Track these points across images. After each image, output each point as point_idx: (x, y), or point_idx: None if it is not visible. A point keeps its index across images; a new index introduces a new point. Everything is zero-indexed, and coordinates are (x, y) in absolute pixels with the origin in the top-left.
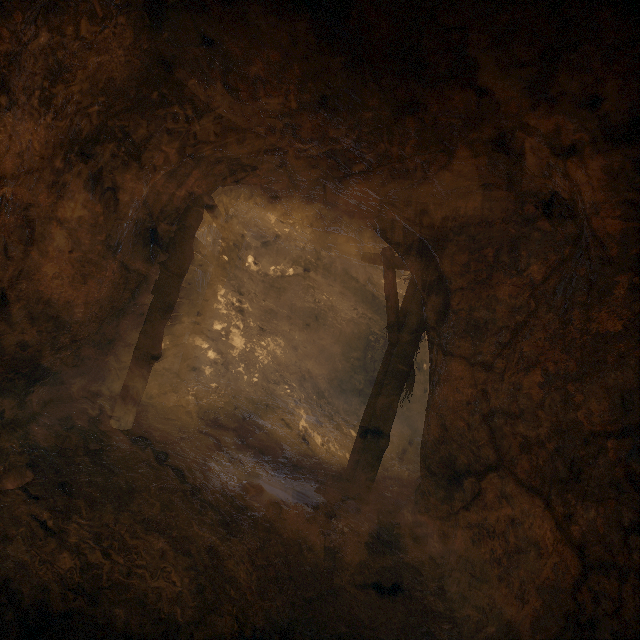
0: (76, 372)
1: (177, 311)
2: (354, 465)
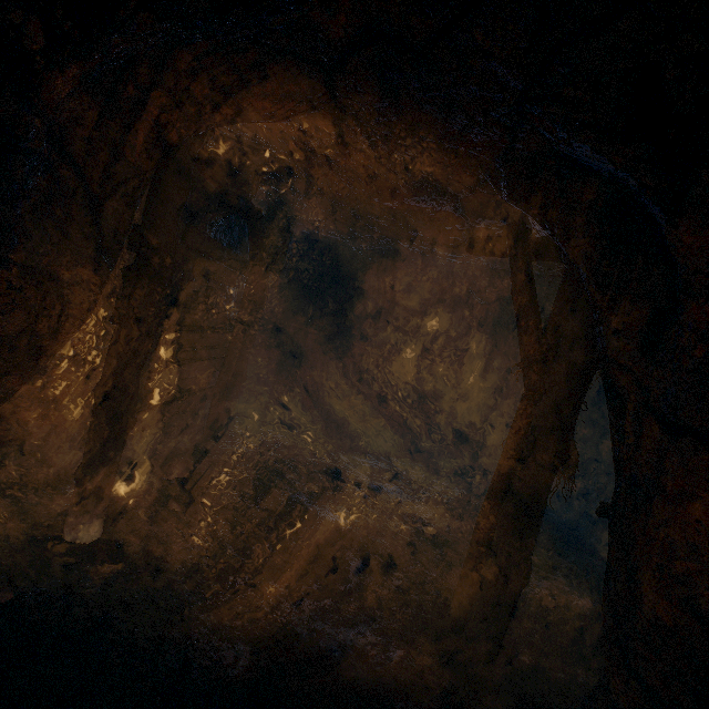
0: (17, 449)
1: (183, 345)
2: (464, 605)
